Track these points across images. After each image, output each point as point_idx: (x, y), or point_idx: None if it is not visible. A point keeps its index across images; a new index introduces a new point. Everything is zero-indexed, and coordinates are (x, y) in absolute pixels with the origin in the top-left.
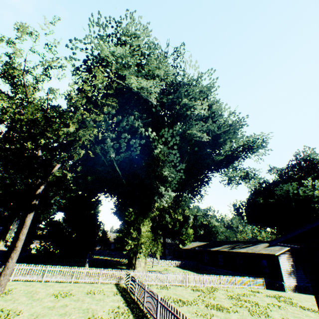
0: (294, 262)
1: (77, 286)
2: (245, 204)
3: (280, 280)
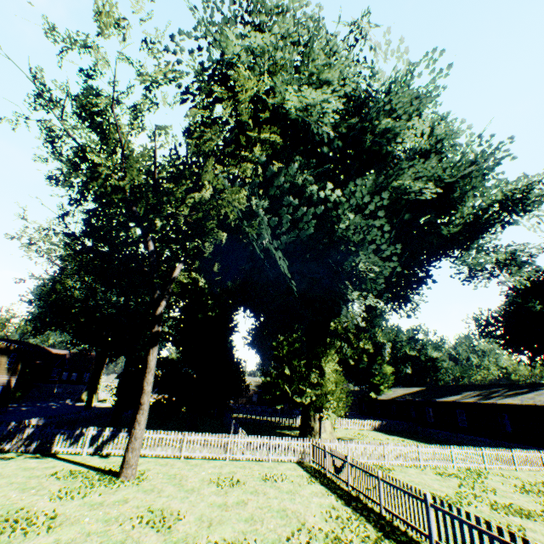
0: None
1: (238, 467)
2: (501, 316)
3: None
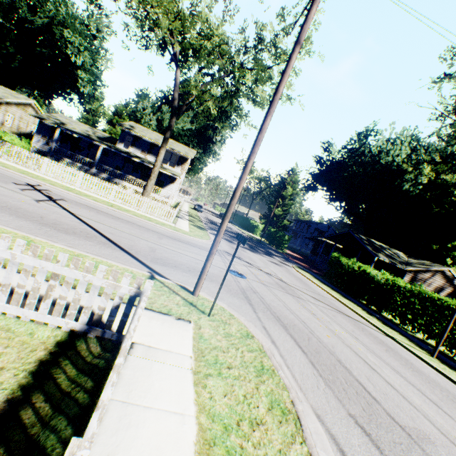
0: None
1: None
2: None
3: None
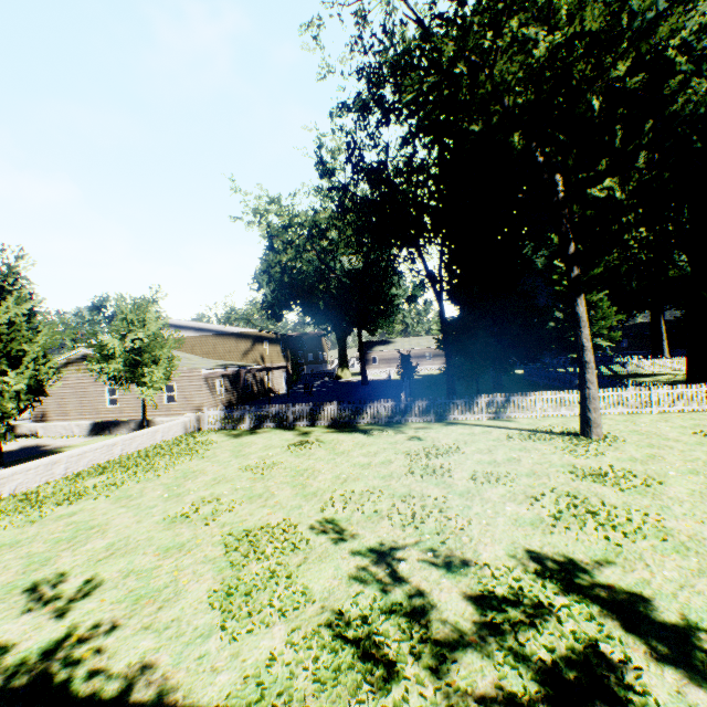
0: None
1: (688, 420)
2: None
3: None
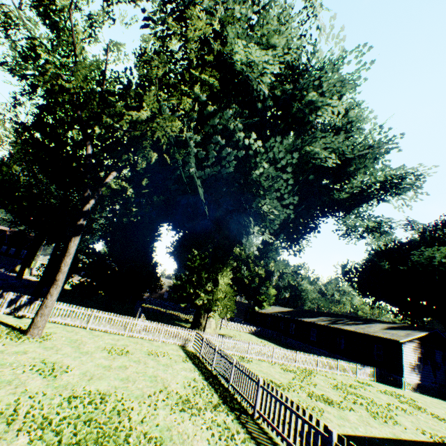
0: (422, 355)
1: (132, 342)
2: (361, 268)
3: (398, 374)
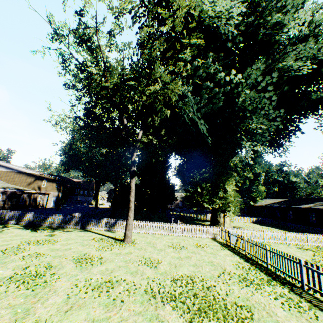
0: None
1: (181, 239)
2: None
3: None
